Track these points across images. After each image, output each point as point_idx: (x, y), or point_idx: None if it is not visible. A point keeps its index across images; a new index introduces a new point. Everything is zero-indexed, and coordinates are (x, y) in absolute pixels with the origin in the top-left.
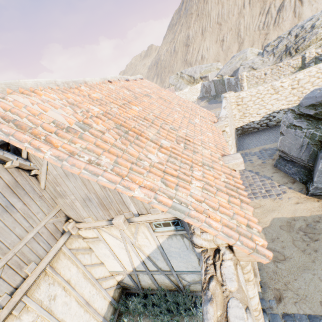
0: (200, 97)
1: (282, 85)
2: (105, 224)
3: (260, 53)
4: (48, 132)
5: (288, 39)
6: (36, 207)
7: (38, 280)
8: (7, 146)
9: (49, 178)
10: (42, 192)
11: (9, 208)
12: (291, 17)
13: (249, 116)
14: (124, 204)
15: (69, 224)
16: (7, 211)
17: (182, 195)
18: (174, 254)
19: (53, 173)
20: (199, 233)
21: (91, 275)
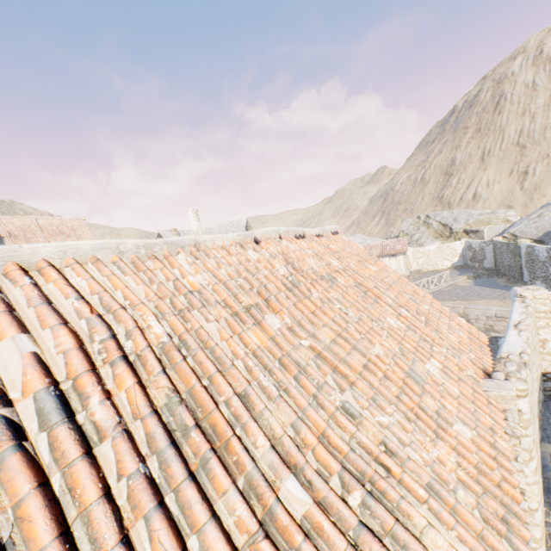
0: (458, 266)
1: None
2: None
3: None
4: None
5: None
6: None
7: None
8: None
9: None
10: None
11: None
12: None
13: None
14: None
15: None
16: None
17: None
18: None
19: None
20: None
21: None
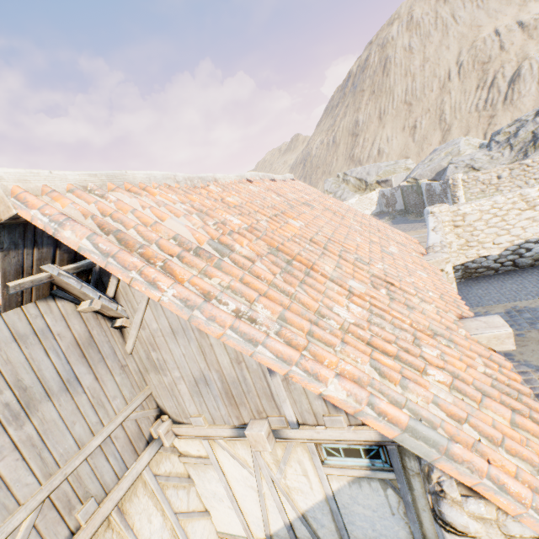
0: (376, 213)
1: None
2: (227, 434)
3: (483, 144)
4: (167, 254)
5: (536, 123)
6: (114, 385)
7: (95, 537)
8: (88, 274)
9: (143, 334)
10: (125, 359)
11: (72, 383)
12: (535, 90)
13: (478, 246)
14: (272, 399)
15: (162, 425)
16: (68, 389)
17: (418, 402)
18: (361, 520)
19: (151, 327)
20: (459, 497)
21: (186, 537)
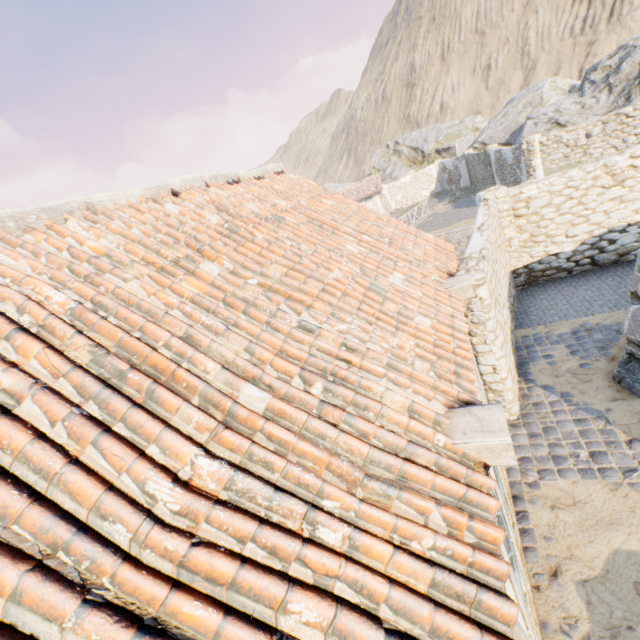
0: (436, 193)
1: (633, 165)
2: None
3: (575, 87)
4: None
5: None
6: None
7: None
8: None
9: None
10: None
11: None
12: None
13: (547, 242)
14: None
15: None
16: None
17: None
18: None
19: None
20: None
21: None
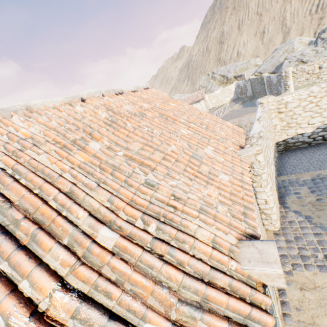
0: (234, 99)
1: None
2: None
3: (312, 41)
4: None
5: None
6: None
7: None
8: None
9: None
10: None
11: None
12: None
13: (297, 127)
14: None
15: None
16: None
17: None
18: None
19: None
20: None
21: None
